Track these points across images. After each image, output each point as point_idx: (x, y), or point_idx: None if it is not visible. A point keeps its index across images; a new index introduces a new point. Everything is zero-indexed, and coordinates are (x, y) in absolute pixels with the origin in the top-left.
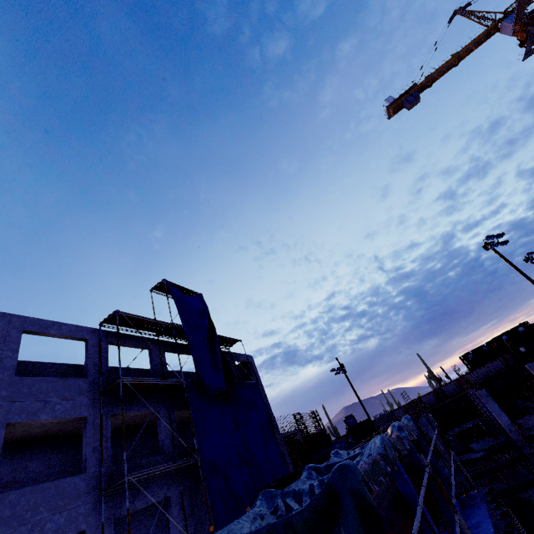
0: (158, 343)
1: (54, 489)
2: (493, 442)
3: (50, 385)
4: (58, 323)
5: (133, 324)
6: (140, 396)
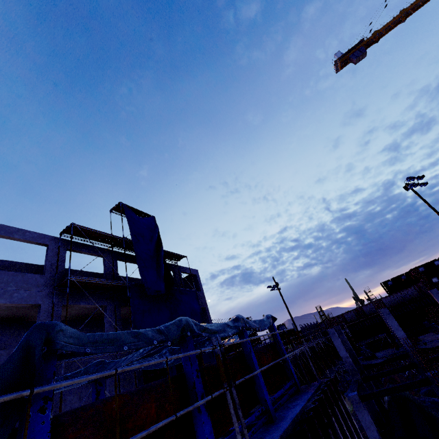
0: (112, 253)
1: (6, 356)
2: (393, 352)
3: (10, 278)
4: (23, 230)
5: (89, 235)
6: (85, 292)
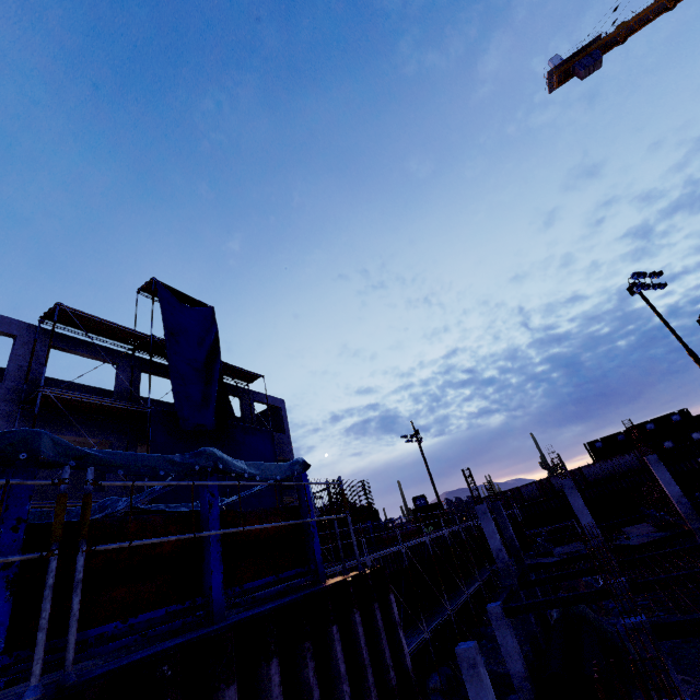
0: (132, 359)
1: None
2: (578, 548)
3: None
4: None
5: (92, 327)
6: (68, 415)
